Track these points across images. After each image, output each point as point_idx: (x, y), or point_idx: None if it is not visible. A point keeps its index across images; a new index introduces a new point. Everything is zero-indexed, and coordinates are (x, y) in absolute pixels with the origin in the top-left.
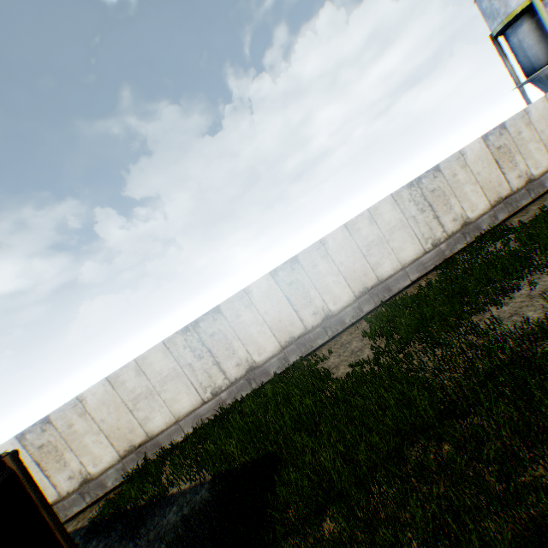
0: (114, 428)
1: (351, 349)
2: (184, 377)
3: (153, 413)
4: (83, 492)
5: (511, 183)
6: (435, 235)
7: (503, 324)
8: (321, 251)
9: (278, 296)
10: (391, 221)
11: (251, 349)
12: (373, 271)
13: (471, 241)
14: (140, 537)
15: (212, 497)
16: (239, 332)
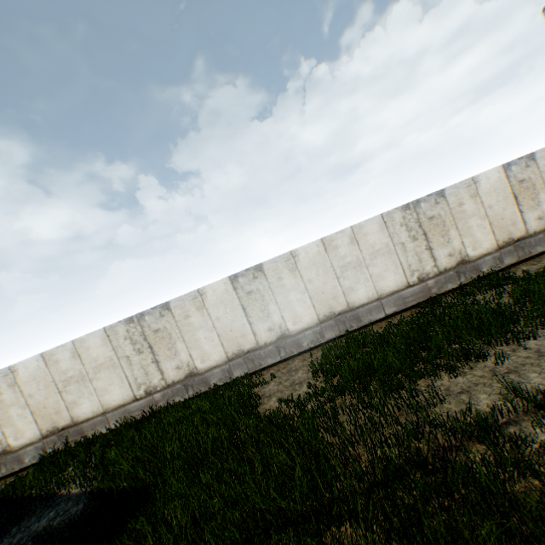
0: (41, 406)
1: (293, 379)
2: (120, 368)
3: (82, 399)
4: (0, 463)
5: (528, 224)
6: (424, 269)
7: (449, 401)
8: (290, 263)
9: (234, 304)
10: (376, 244)
11: (194, 354)
12: (345, 295)
13: (467, 283)
14: (9, 536)
15: (82, 516)
16: (185, 334)
